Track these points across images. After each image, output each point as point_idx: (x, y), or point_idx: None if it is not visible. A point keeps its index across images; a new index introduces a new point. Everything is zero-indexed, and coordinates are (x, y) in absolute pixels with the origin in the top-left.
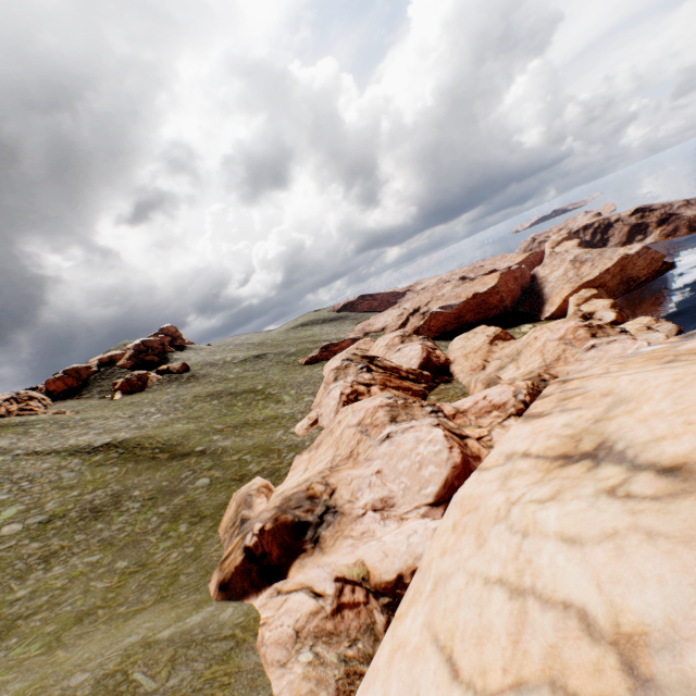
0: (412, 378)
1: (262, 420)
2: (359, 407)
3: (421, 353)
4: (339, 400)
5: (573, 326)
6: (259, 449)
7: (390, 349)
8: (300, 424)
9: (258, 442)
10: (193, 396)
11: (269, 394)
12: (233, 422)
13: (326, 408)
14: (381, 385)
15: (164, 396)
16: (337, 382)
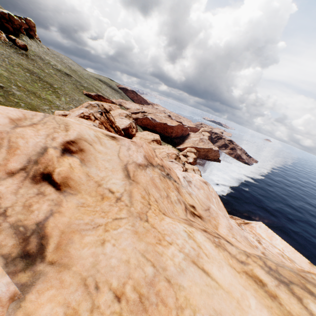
0: (116, 130)
1: (43, 98)
2: (81, 120)
3: (127, 125)
4: (80, 114)
5: (174, 153)
6: (31, 106)
7: (120, 116)
8: (58, 111)
9: (33, 103)
10: (18, 63)
11: (57, 91)
12: (28, 88)
13: (74, 114)
14: (101, 122)
15: (2, 50)
16: (86, 108)
